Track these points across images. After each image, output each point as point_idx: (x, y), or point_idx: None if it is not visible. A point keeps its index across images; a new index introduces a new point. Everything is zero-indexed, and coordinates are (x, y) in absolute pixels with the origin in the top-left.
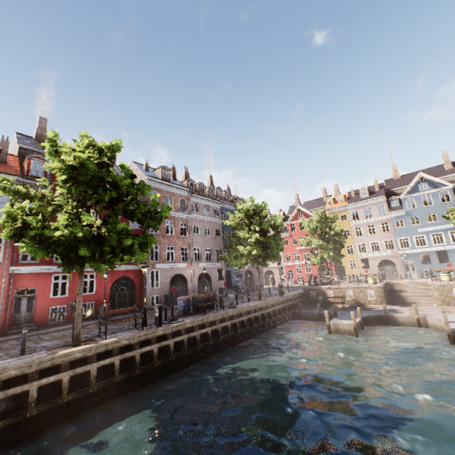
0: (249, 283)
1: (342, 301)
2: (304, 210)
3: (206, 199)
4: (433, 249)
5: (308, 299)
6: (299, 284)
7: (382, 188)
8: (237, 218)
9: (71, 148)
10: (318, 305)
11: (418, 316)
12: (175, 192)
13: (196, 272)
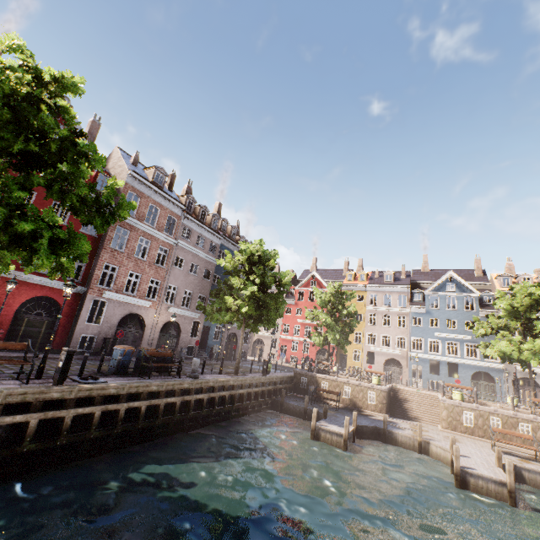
0: (230, 349)
1: (337, 398)
2: (319, 278)
3: (205, 228)
4: (445, 359)
5: (296, 386)
6: (291, 365)
7: (409, 277)
8: (235, 261)
9: None
10: (307, 397)
11: (421, 438)
12: (165, 205)
13: (162, 318)
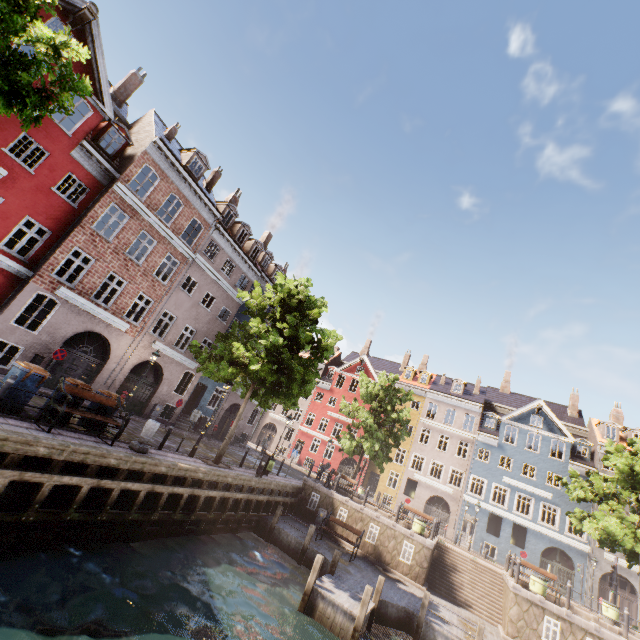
0: (227, 425)
1: (356, 540)
2: (369, 366)
3: (239, 252)
4: (511, 517)
5: (301, 504)
6: (303, 469)
7: (484, 393)
8: (265, 298)
9: None
10: (313, 528)
11: None
12: (193, 202)
13: (140, 353)
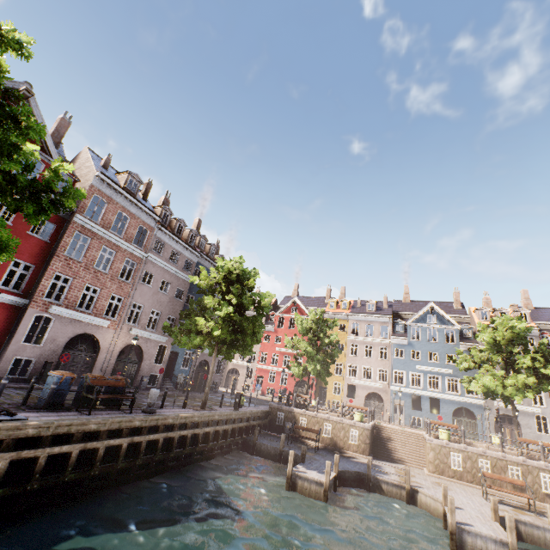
0: (200, 378)
1: (316, 437)
2: (301, 305)
3: (180, 242)
4: (427, 394)
5: (272, 423)
6: (267, 397)
7: (391, 307)
8: (211, 278)
9: None
10: (284, 436)
11: (409, 485)
12: (136, 213)
13: (122, 340)
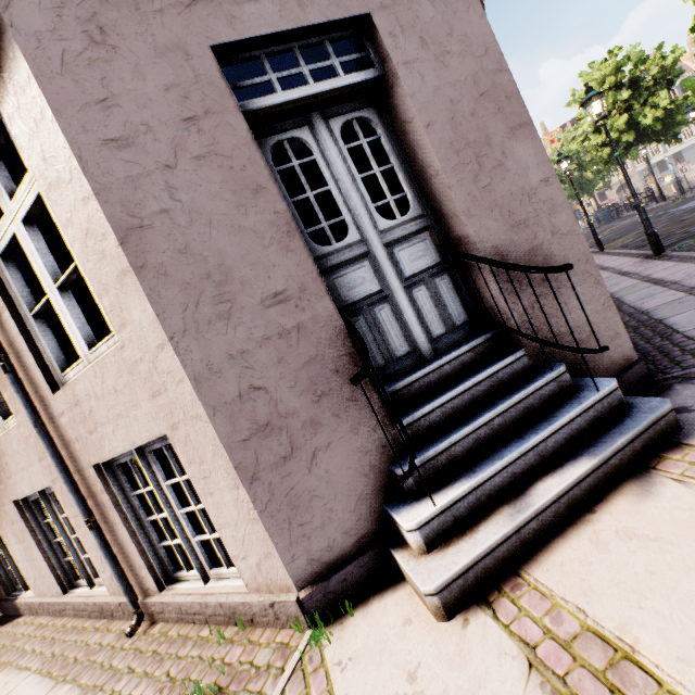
0: None
1: None
2: None
3: None
4: (669, 155)
5: None
6: None
7: None
8: (565, 151)
9: (661, 52)
10: None
11: None
12: None
13: None
